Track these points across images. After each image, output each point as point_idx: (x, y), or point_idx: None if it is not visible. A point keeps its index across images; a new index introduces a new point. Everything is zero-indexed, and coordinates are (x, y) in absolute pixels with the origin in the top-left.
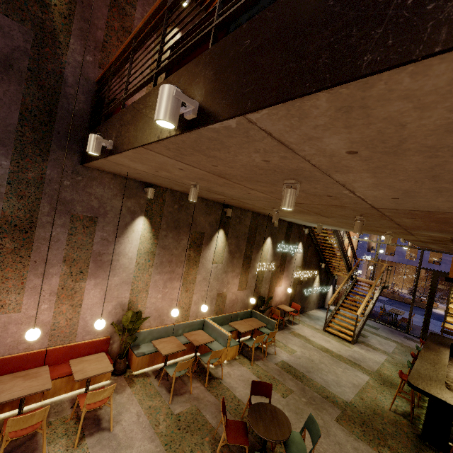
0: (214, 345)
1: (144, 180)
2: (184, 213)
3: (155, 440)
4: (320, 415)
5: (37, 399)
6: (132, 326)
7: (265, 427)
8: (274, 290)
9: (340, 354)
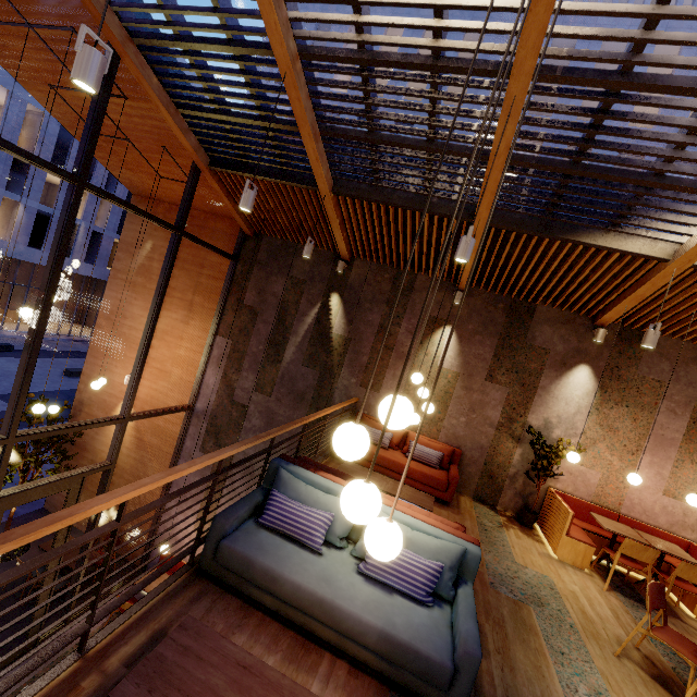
0: None
1: None
2: None
3: None
4: None
5: None
6: None
7: None
8: None
9: None
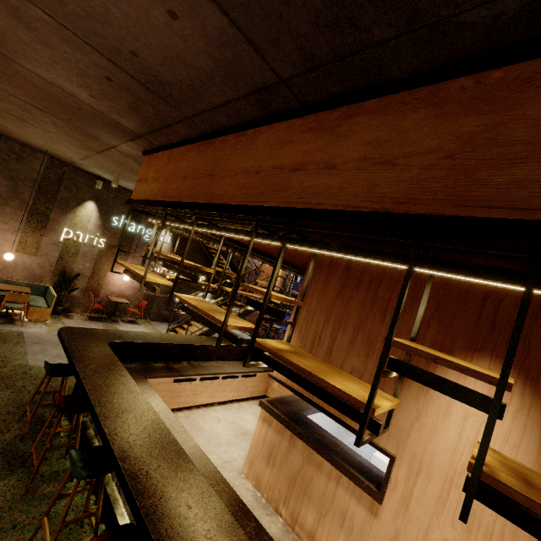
0: None
1: None
2: None
3: None
4: None
5: None
6: None
7: None
8: (107, 276)
9: None
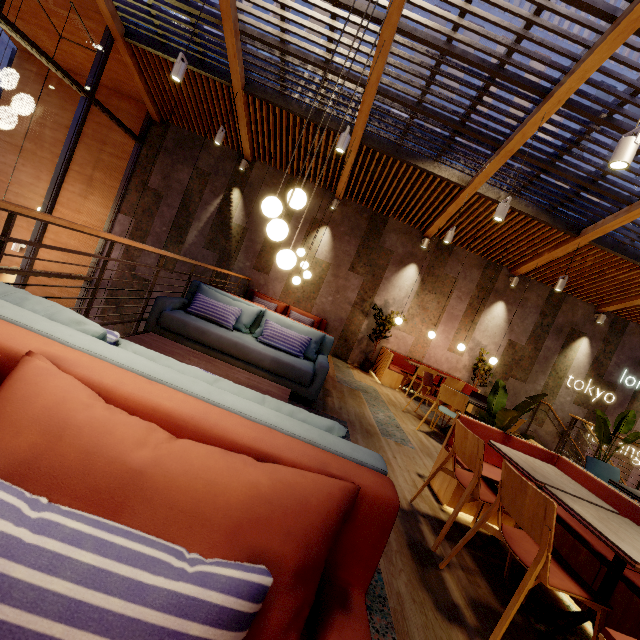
0: None
1: None
2: None
3: None
4: None
5: None
6: None
7: None
8: None
9: None
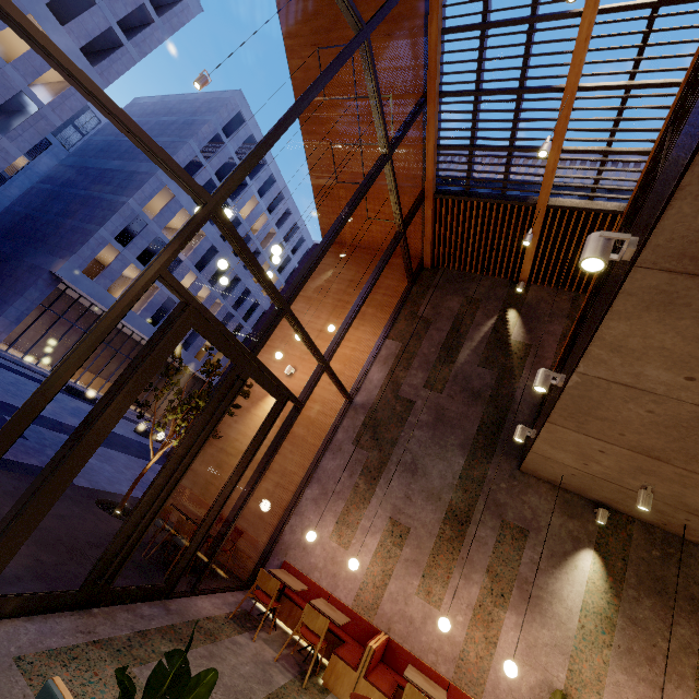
0: None
1: (591, 496)
2: (676, 570)
3: None
4: None
5: None
6: None
7: None
8: None
9: None
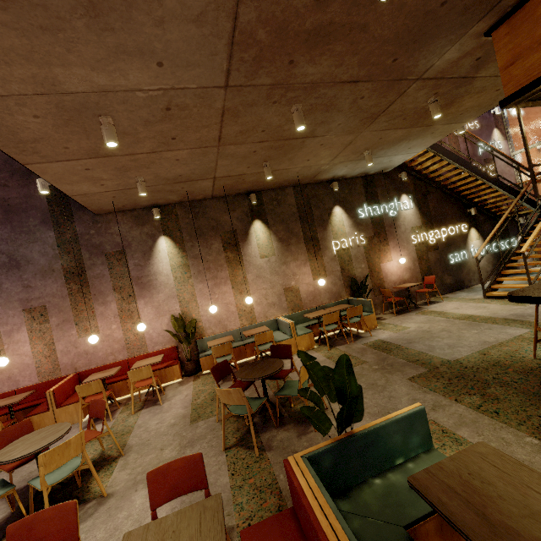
0: (279, 338)
1: (144, 204)
2: (203, 219)
3: (188, 407)
4: (387, 376)
5: (126, 392)
6: (183, 331)
7: (248, 373)
8: (381, 268)
9: (491, 316)
